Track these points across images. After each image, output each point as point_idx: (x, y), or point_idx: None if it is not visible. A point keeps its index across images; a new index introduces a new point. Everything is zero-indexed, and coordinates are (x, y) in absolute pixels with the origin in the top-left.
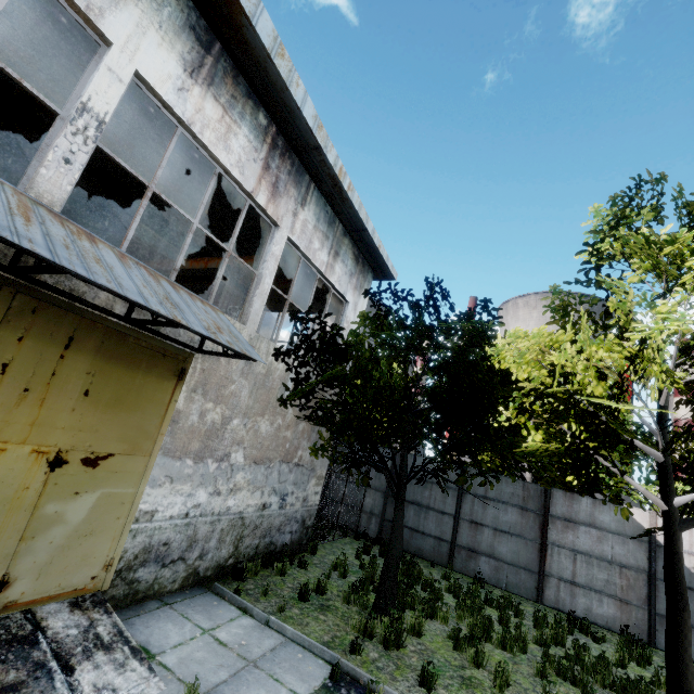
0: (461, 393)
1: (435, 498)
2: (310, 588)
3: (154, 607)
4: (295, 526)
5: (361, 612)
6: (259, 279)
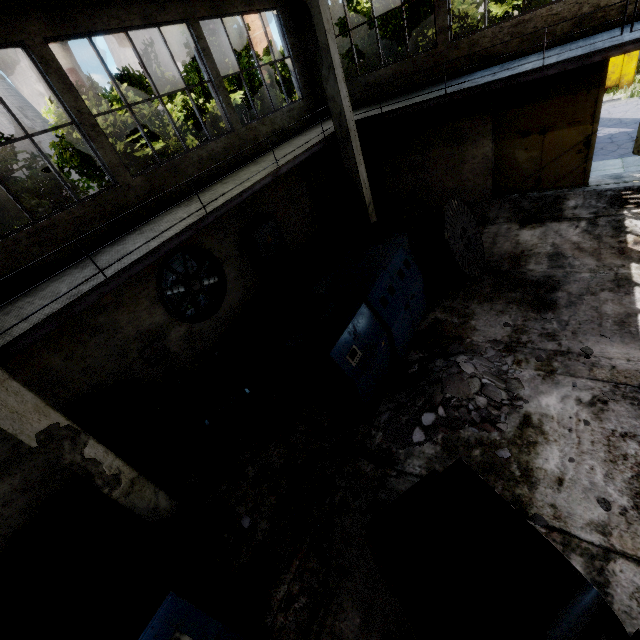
0: None
1: None
2: None
3: None
4: None
5: None
6: None
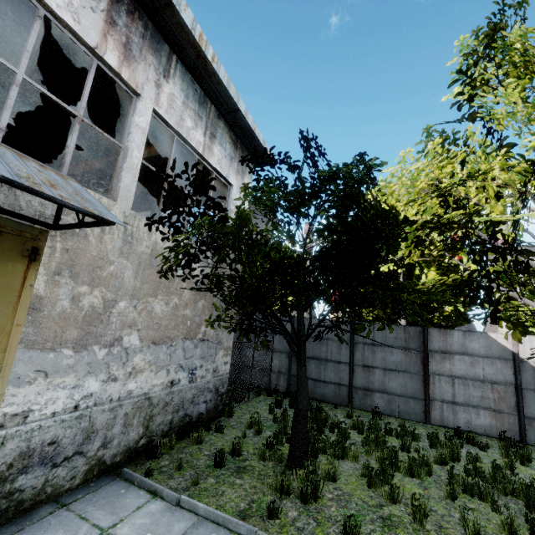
0: (349, 241)
1: (331, 351)
2: (227, 451)
3: (46, 514)
4: (209, 395)
5: (277, 466)
6: (125, 152)
